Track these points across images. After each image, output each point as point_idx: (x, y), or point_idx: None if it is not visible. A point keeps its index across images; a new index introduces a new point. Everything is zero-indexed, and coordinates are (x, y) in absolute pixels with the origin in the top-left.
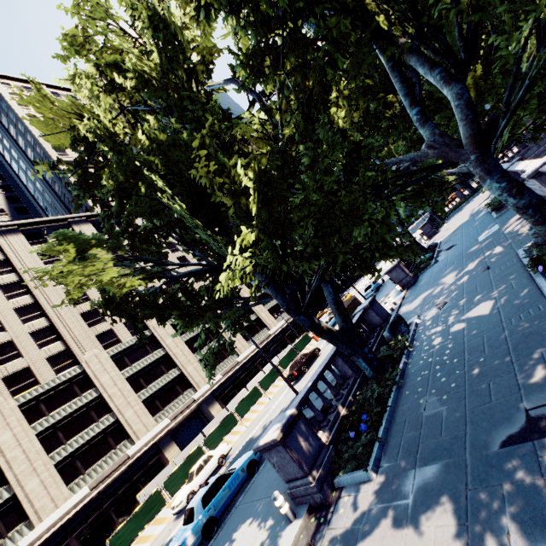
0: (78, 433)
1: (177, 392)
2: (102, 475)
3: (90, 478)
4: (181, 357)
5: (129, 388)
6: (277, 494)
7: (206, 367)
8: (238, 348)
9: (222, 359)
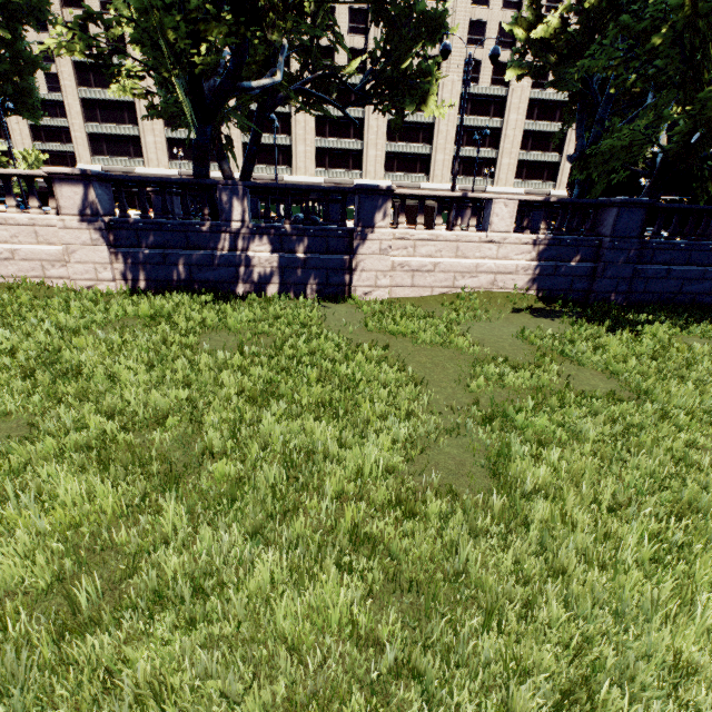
0: (264, 133)
1: (348, 165)
2: (263, 176)
3: (258, 171)
4: (372, 135)
5: (312, 127)
6: (152, 212)
7: (388, 164)
8: (434, 174)
9: (410, 171)
